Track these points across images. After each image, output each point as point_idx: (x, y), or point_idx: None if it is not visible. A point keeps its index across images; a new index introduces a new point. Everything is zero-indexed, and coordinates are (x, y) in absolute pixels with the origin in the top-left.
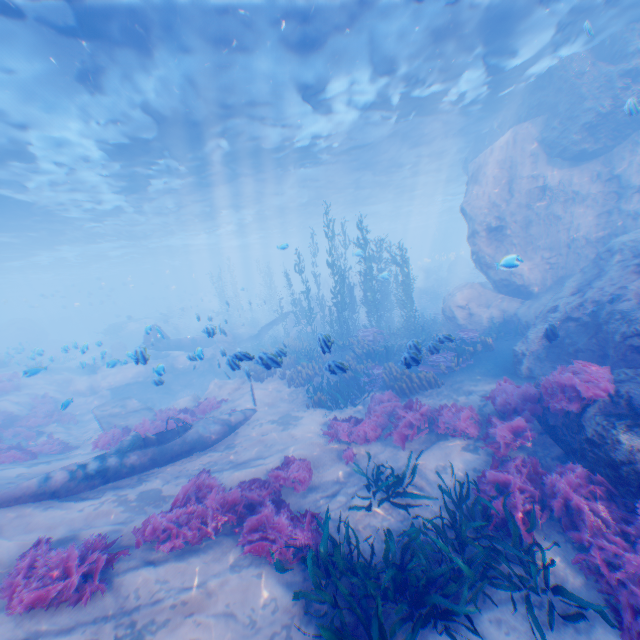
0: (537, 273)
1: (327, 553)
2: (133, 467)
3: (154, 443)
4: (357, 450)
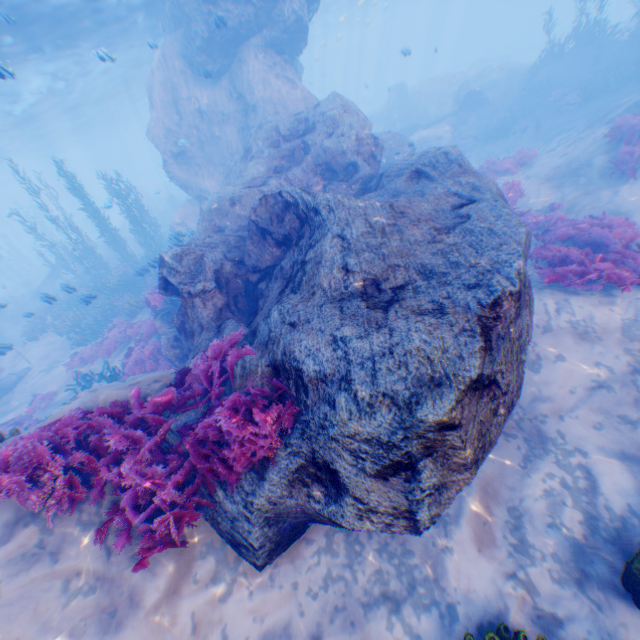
0: (219, 187)
1: None
2: None
3: None
4: (88, 369)
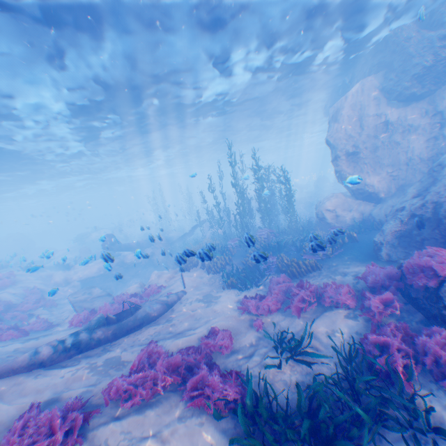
0: (384, 184)
1: (252, 405)
2: (99, 340)
3: (114, 321)
4: (264, 320)
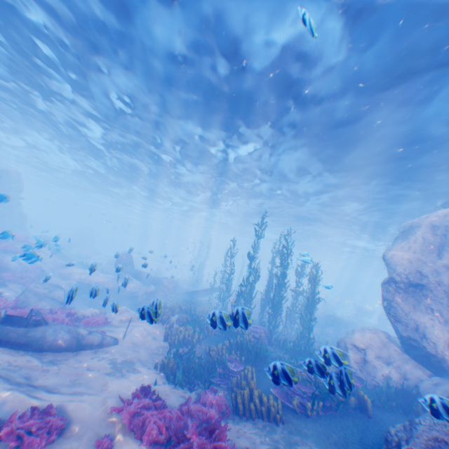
0: None
1: None
2: None
3: None
4: (122, 447)
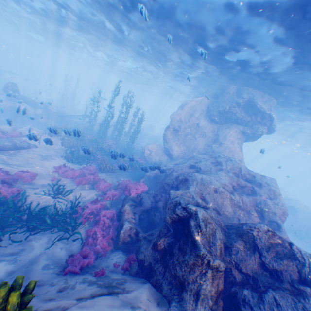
0: (178, 153)
1: (8, 201)
2: None
3: None
4: (62, 179)
